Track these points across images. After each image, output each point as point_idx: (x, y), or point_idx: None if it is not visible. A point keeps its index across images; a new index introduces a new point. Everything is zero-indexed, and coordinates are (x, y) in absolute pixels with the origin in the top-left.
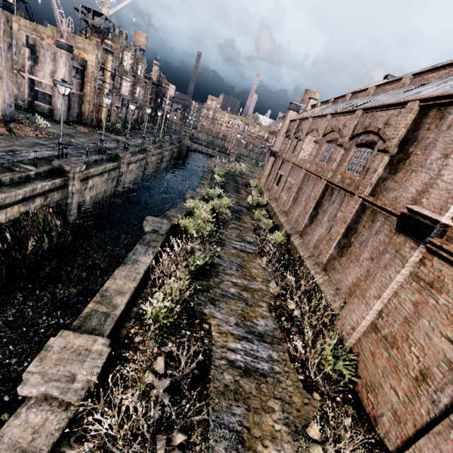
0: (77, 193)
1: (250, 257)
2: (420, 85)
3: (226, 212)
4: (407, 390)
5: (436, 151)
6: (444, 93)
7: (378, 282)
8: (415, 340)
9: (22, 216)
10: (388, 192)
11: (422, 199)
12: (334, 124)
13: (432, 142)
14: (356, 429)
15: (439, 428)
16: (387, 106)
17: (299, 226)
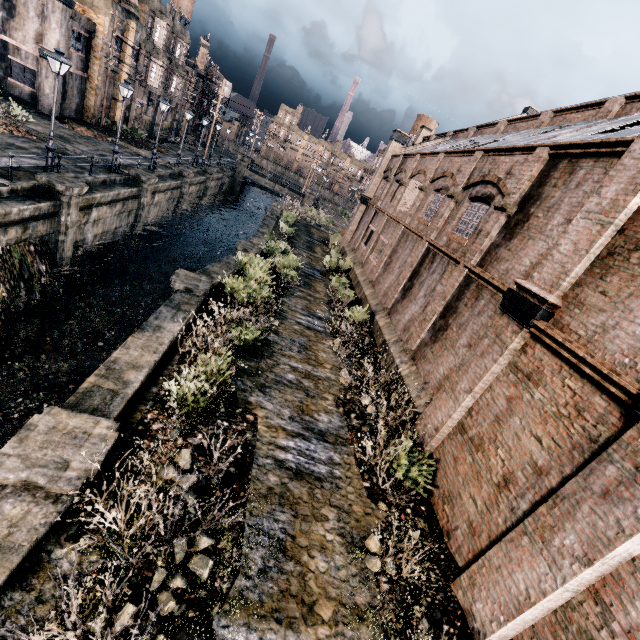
0: (74, 227)
1: (319, 337)
2: (561, 128)
3: (292, 275)
4: (487, 498)
5: (559, 215)
6: (578, 141)
7: (471, 373)
8: (503, 442)
9: None
10: (499, 262)
11: (533, 273)
12: (447, 166)
13: (557, 203)
14: (424, 543)
15: (512, 535)
16: (513, 150)
17: (387, 302)
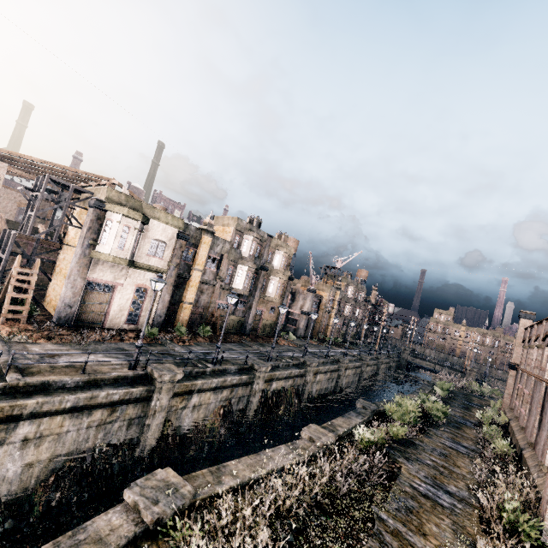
0: (310, 382)
1: (460, 454)
2: None
3: (439, 415)
4: None
5: None
6: None
7: None
8: None
9: (282, 389)
10: None
11: None
12: (546, 328)
13: None
14: None
15: None
16: None
17: (530, 438)
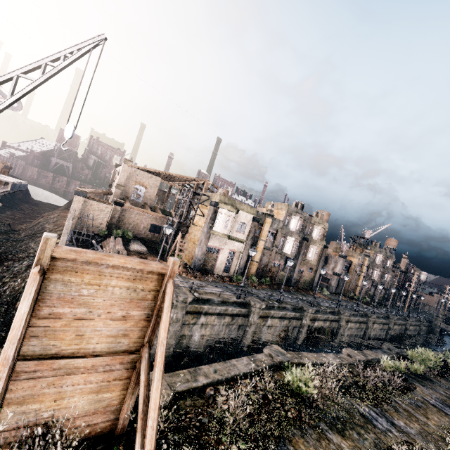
0: (342, 327)
1: None
2: None
3: None
4: None
5: None
6: None
7: None
8: None
9: (321, 327)
10: None
11: None
12: None
13: None
14: None
15: None
16: None
17: None
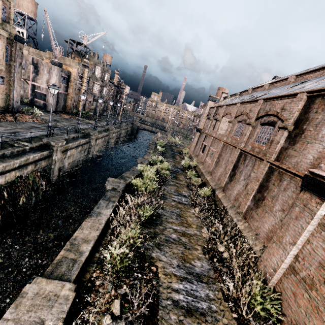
0: (59, 161)
1: (186, 207)
2: (302, 82)
3: (167, 173)
4: None
5: None
6: None
7: (292, 231)
8: None
9: (17, 179)
10: (290, 158)
11: (320, 164)
12: (242, 109)
13: (321, 121)
14: None
15: None
16: (282, 97)
17: (221, 183)
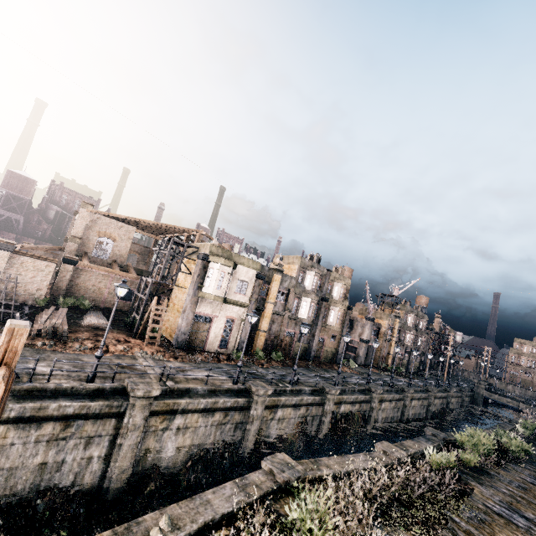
0: (375, 409)
1: None
2: None
3: (519, 452)
4: None
5: None
6: None
7: None
8: None
9: (349, 412)
10: None
11: None
12: None
13: None
14: None
15: None
16: None
17: None
